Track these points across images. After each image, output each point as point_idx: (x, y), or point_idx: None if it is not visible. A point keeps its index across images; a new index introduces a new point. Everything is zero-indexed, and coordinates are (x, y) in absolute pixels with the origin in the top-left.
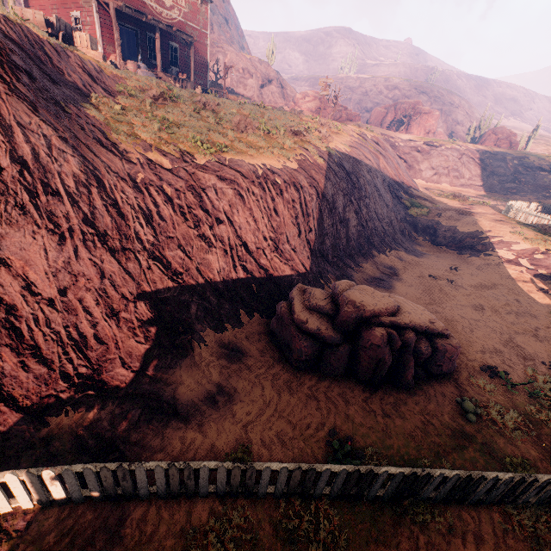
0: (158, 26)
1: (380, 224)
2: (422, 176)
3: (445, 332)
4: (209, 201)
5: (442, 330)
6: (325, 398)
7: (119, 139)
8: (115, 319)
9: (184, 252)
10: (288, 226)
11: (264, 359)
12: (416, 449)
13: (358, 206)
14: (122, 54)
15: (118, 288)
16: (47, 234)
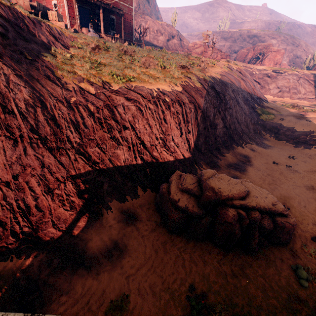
0: (101, 5)
1: (239, 126)
2: (270, 93)
3: (284, 213)
4: (119, 115)
5: (282, 211)
6: (189, 257)
7: (62, 75)
8: (51, 195)
9: (100, 149)
10: (173, 130)
11: (150, 223)
12: (257, 309)
13: (224, 114)
14: (85, 26)
15: (53, 174)
16: (5, 139)
